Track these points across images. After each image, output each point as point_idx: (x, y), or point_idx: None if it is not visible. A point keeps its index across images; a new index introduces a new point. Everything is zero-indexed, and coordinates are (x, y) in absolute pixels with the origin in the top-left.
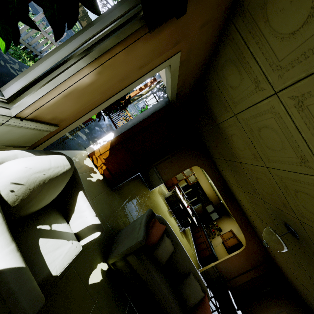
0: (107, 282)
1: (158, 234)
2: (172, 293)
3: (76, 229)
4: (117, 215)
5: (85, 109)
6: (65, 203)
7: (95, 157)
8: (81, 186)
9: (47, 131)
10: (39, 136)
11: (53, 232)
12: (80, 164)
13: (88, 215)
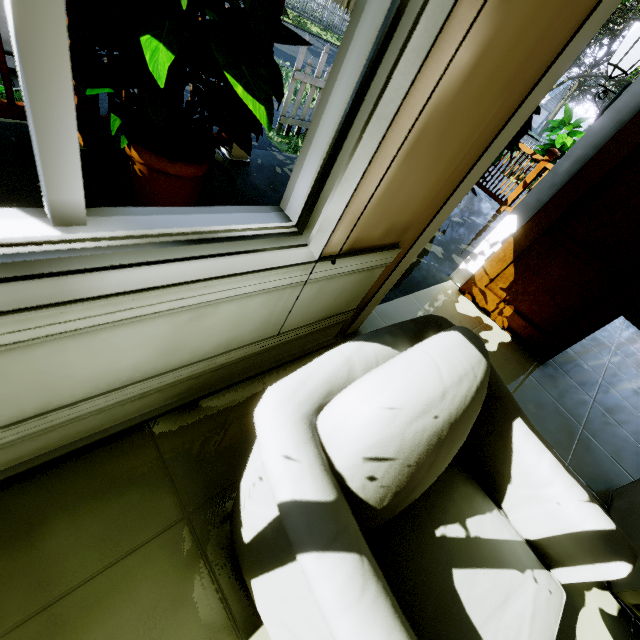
0: None
1: None
2: None
3: (528, 531)
4: (583, 437)
5: (456, 172)
6: (478, 451)
7: (479, 289)
8: (511, 404)
9: (380, 266)
10: (367, 282)
11: (476, 544)
12: (450, 315)
13: (563, 497)
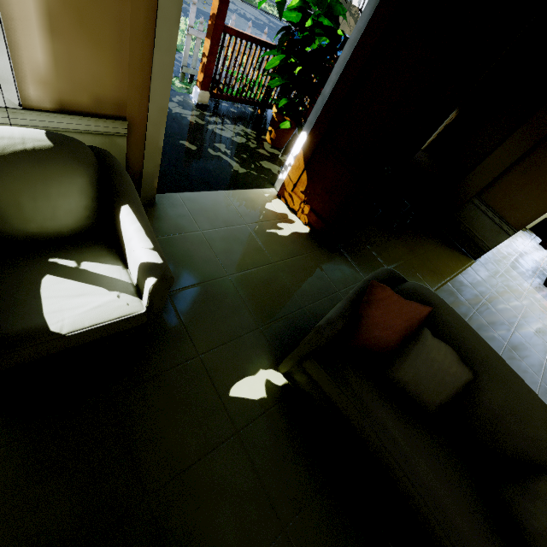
0: (277, 407)
1: (395, 325)
2: (472, 498)
3: (135, 277)
4: (336, 297)
5: (137, 61)
6: (117, 233)
7: (288, 194)
8: (126, 198)
9: (115, 134)
10: (116, 150)
11: (81, 272)
12: (256, 209)
13: (136, 246)
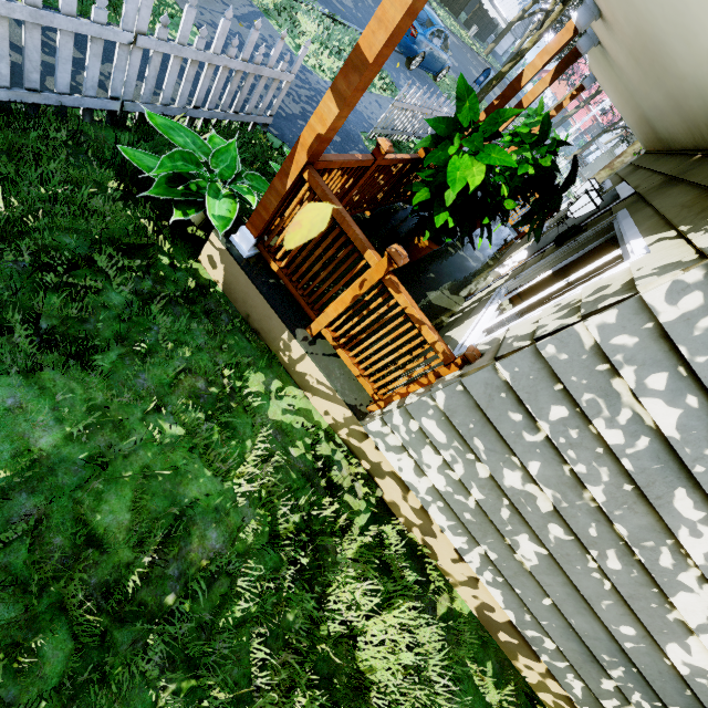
0: None
1: None
2: None
3: None
4: None
5: None
6: None
7: None
8: None
9: None
10: None
11: None
12: None
13: None
